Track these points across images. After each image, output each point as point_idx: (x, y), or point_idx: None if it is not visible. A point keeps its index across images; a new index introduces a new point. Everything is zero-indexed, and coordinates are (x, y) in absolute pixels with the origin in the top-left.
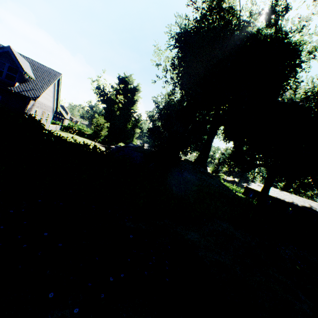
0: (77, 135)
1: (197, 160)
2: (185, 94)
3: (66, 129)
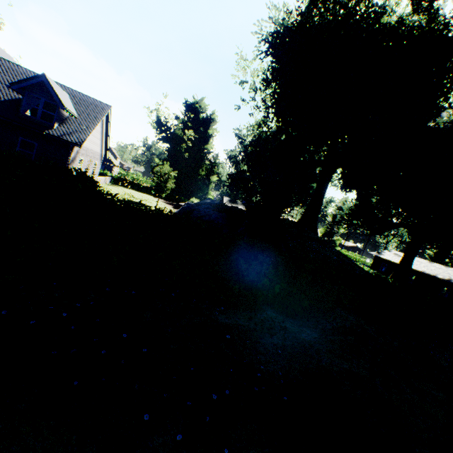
0: (132, 189)
1: (302, 219)
2: (283, 123)
3: (118, 181)
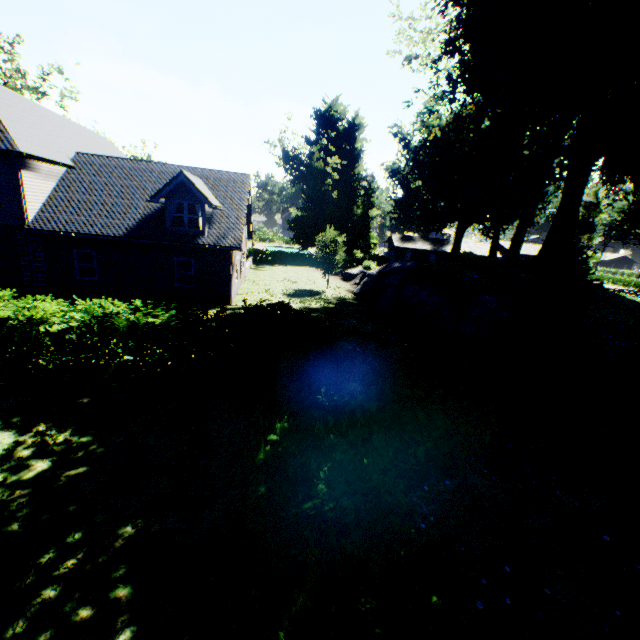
0: (274, 261)
1: (543, 254)
2: (487, 105)
3: (255, 256)
